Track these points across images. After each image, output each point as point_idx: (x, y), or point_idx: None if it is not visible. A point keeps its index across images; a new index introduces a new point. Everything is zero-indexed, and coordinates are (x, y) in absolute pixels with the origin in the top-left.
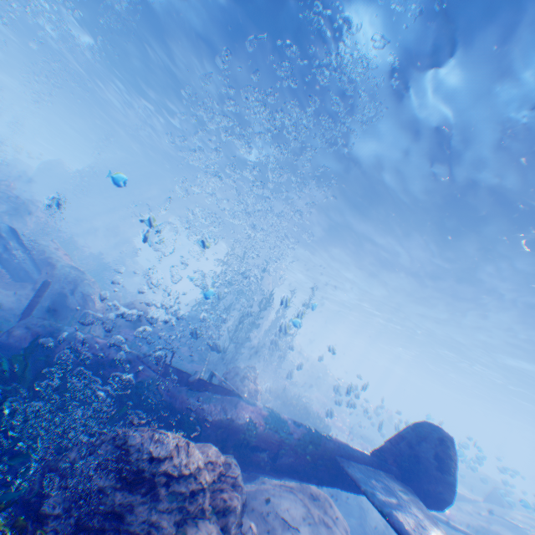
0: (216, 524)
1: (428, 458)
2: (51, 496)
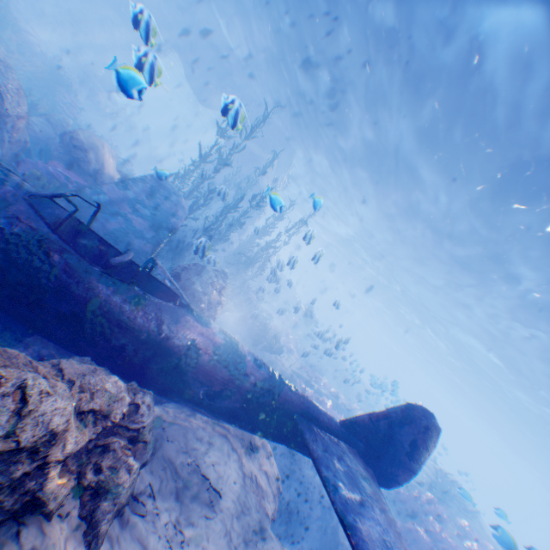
0: (75, 516)
1: (402, 442)
2: None
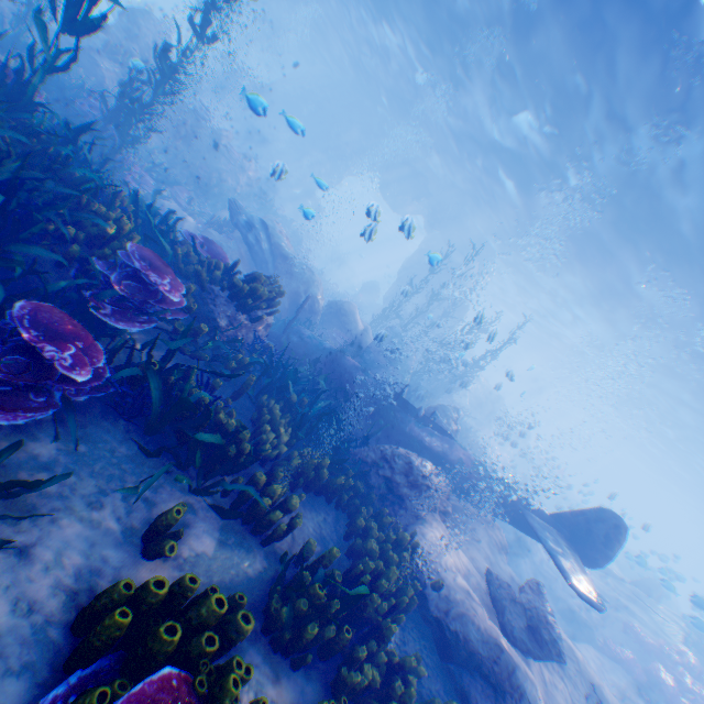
0: (439, 517)
1: (597, 534)
2: (369, 474)
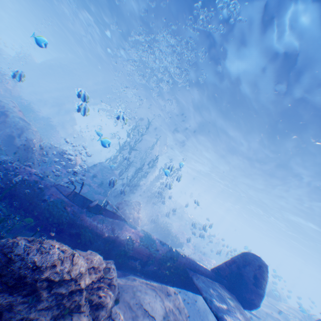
0: (90, 317)
1: (249, 277)
2: None
